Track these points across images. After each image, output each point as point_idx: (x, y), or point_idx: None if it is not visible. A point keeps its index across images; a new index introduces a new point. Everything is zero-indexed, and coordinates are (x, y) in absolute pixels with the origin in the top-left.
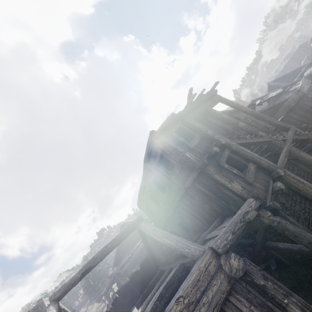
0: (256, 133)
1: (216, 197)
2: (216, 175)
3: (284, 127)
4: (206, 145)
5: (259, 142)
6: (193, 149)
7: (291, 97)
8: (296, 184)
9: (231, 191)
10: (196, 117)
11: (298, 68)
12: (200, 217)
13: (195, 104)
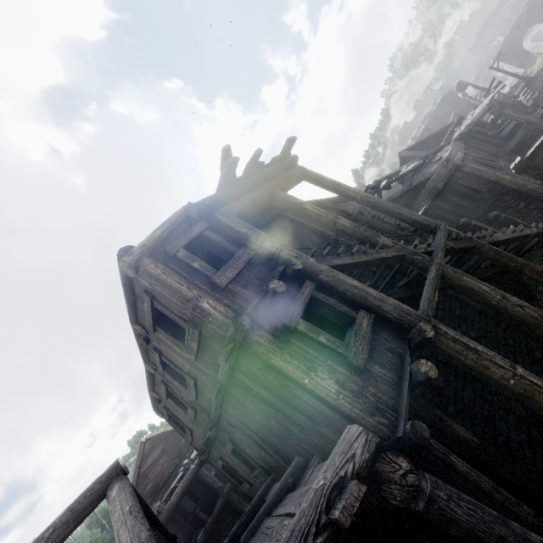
0: (374, 241)
1: (285, 406)
2: (274, 356)
3: (429, 226)
4: (261, 274)
5: (380, 259)
6: (226, 288)
7: (437, 173)
8: (461, 354)
9: (315, 395)
10: (244, 210)
11: (443, 128)
12: (265, 446)
13: (243, 182)
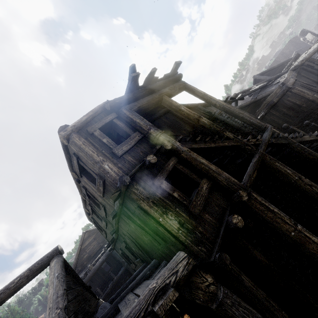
0: (222, 134)
1: (149, 230)
2: (143, 202)
3: (260, 127)
4: (145, 149)
5: (223, 146)
6: (121, 156)
7: (274, 91)
8: (263, 213)
9: (166, 228)
10: (141, 108)
11: (285, 61)
12: (141, 248)
13: (143, 89)
